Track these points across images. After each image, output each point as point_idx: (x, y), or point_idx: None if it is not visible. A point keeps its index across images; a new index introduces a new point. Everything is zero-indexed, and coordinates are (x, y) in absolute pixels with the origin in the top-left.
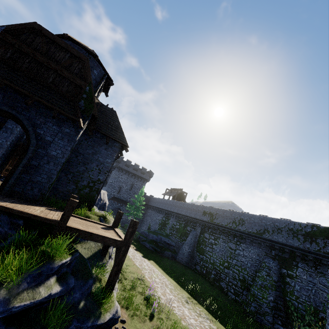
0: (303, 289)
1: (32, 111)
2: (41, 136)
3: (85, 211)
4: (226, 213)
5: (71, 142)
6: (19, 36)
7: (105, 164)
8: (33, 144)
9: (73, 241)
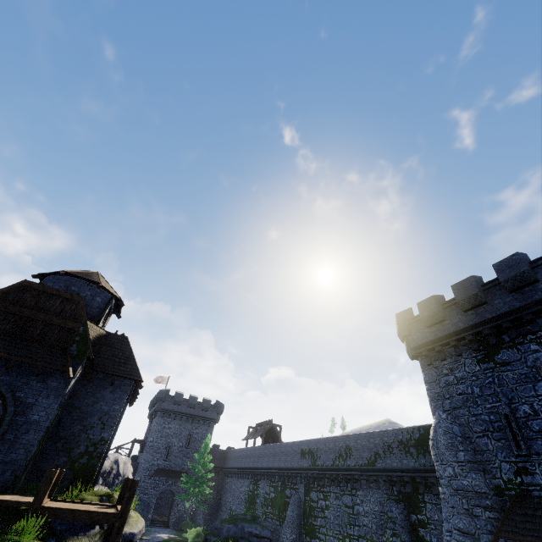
0: (440, 539)
1: (13, 373)
2: (22, 400)
3: (80, 493)
4: (328, 442)
5: (58, 397)
6: (6, 298)
7: (111, 413)
8: (10, 413)
9: (56, 540)
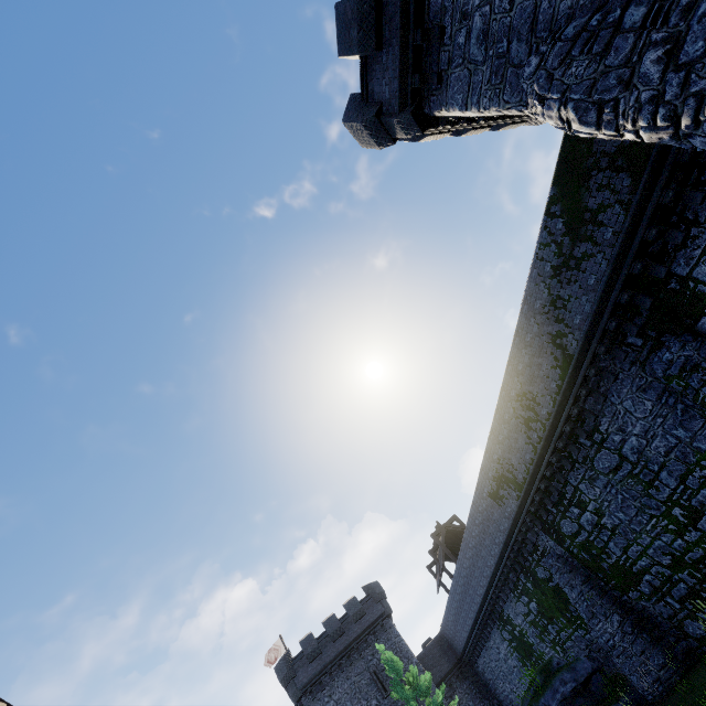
0: None
1: None
2: None
3: None
4: (498, 434)
5: None
6: None
7: None
8: None
9: None
